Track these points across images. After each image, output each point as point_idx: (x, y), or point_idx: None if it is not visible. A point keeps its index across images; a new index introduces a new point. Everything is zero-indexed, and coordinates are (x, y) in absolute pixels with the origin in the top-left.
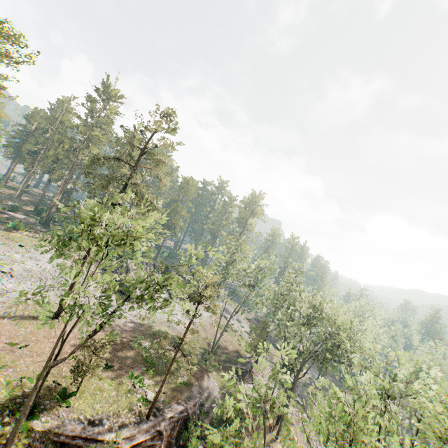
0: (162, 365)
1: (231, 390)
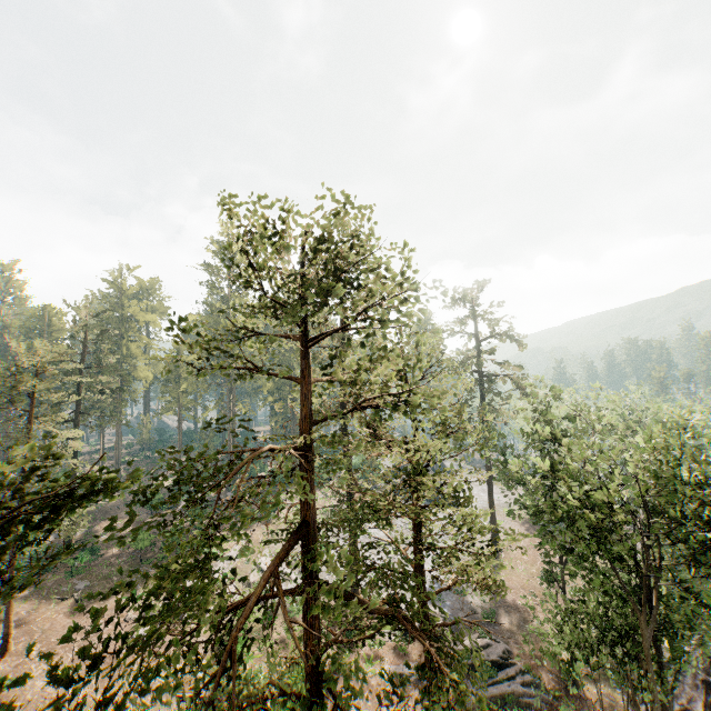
0: None
1: None
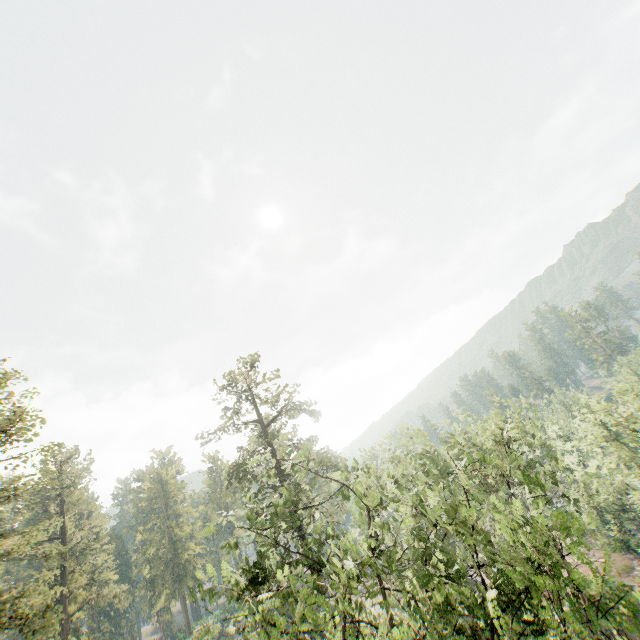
0: None
1: None
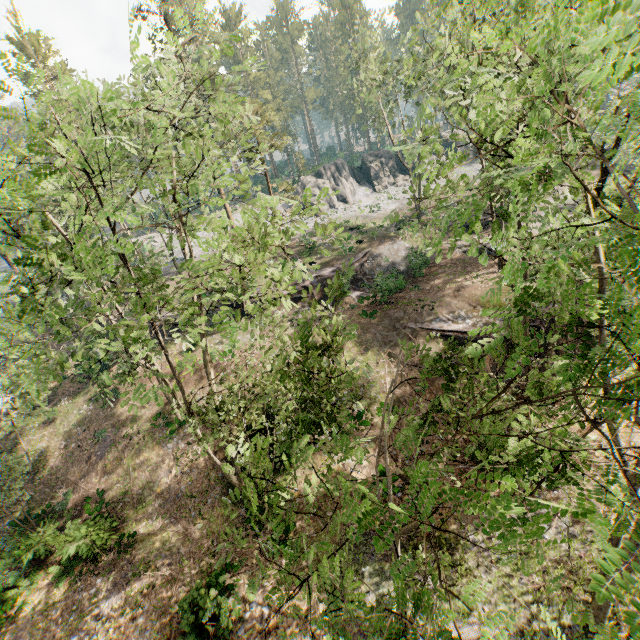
0: (326, 247)
1: (440, 247)
